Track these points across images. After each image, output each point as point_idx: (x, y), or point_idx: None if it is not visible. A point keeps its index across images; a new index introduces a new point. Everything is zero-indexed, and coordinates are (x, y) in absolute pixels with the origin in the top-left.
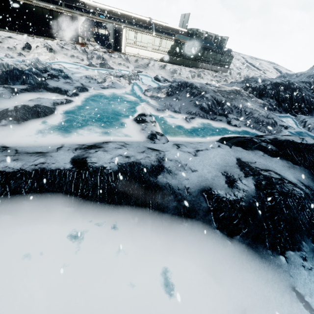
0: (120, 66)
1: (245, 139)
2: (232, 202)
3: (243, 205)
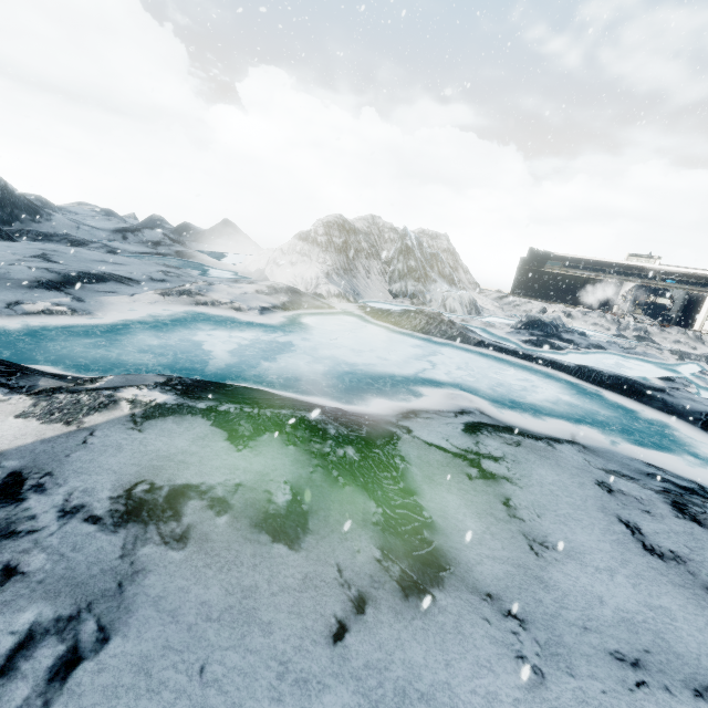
0: (676, 345)
1: None
2: None
3: None
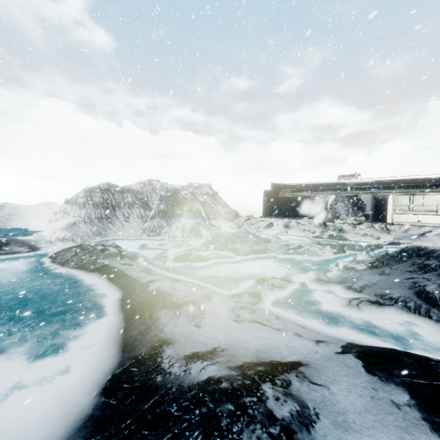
0: (364, 238)
1: (417, 358)
2: (158, 368)
3: (155, 379)
